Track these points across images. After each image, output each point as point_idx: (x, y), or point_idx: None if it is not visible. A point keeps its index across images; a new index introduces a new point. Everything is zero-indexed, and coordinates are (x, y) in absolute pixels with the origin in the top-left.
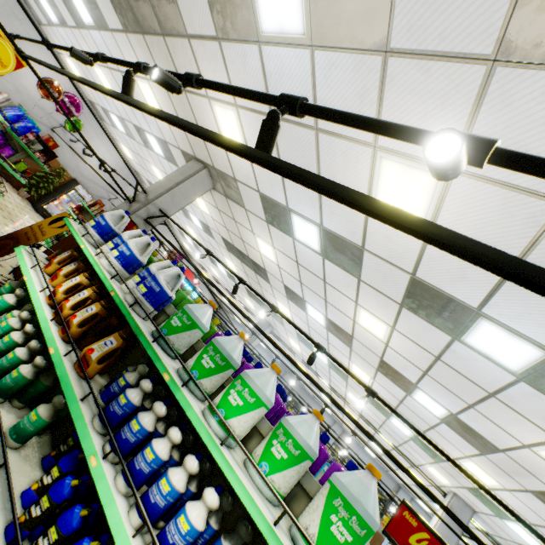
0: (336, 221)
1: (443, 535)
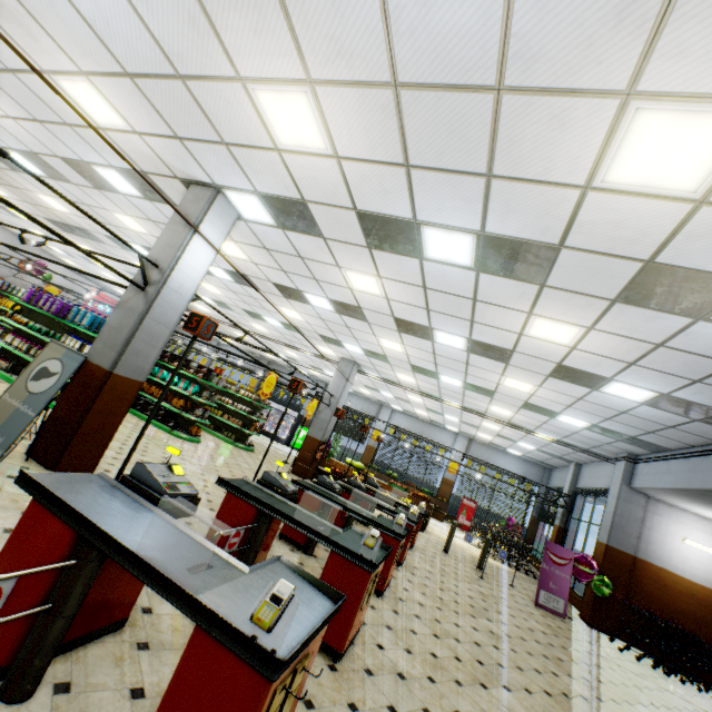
0: (6, 139)
1: (335, 388)
